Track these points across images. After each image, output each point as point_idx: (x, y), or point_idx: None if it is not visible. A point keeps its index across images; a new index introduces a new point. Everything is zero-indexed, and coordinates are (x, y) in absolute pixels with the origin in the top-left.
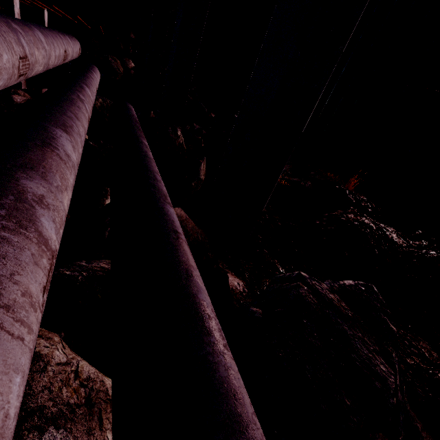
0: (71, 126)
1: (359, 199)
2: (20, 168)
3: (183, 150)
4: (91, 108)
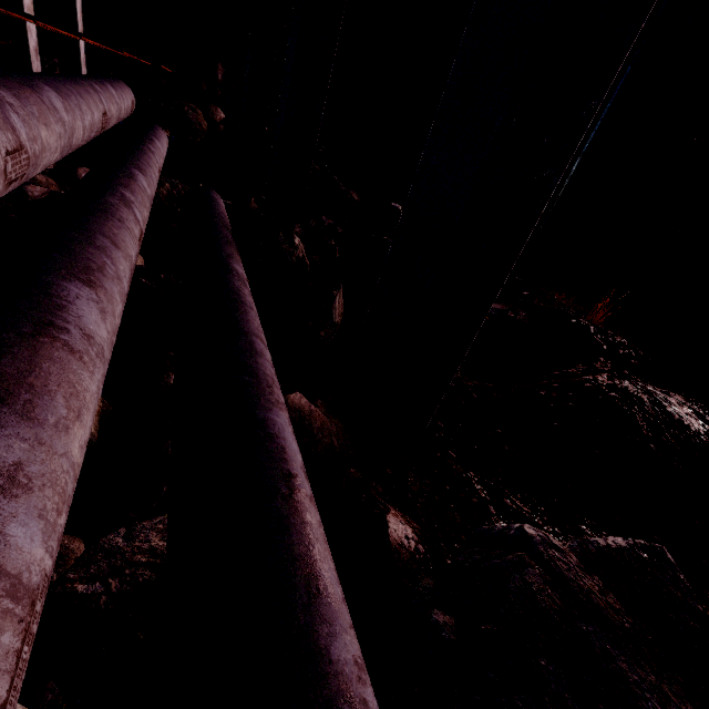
0: (101, 266)
1: (614, 341)
2: None
3: (305, 267)
4: (147, 210)
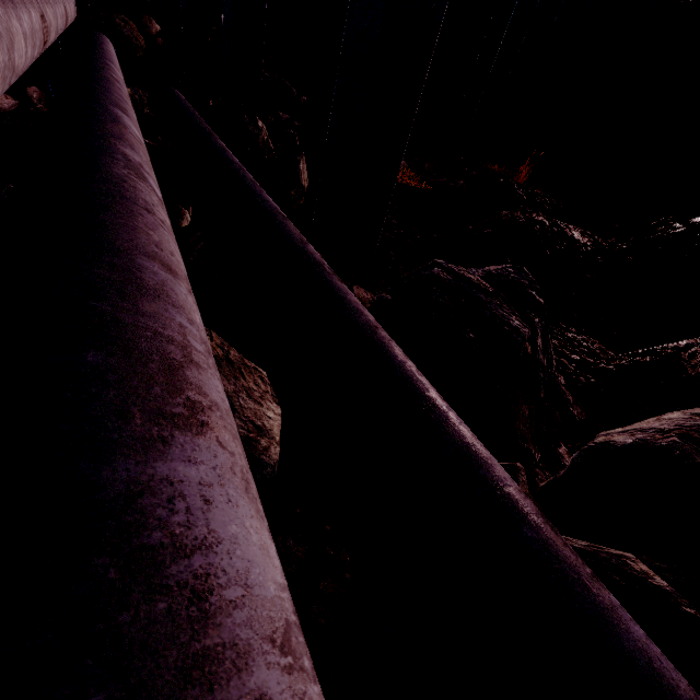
0: (125, 108)
1: (533, 193)
2: (110, 137)
3: (271, 151)
4: None
